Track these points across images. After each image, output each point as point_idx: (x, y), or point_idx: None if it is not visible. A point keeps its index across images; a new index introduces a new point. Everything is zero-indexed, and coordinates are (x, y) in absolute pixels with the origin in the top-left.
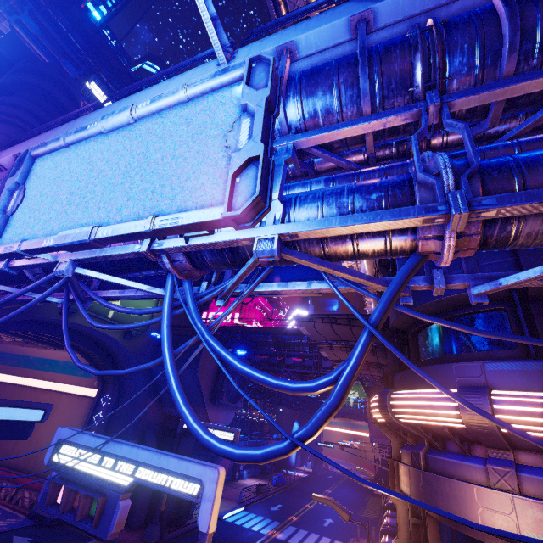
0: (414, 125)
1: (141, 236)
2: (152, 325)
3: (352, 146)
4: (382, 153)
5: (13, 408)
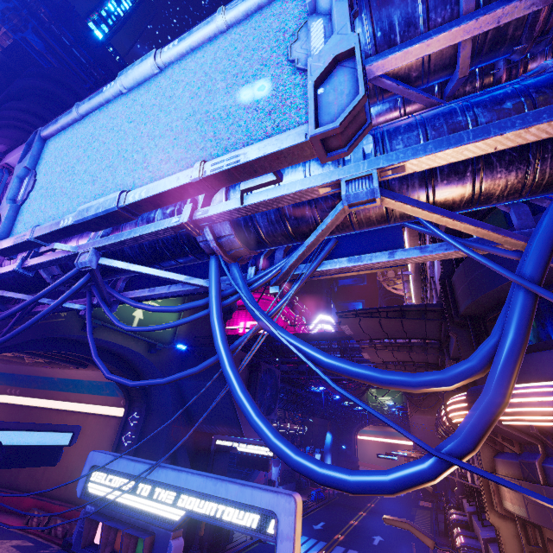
0: (529, 26)
1: (185, 192)
2: (176, 337)
3: (435, 73)
4: (460, 91)
5: (39, 432)
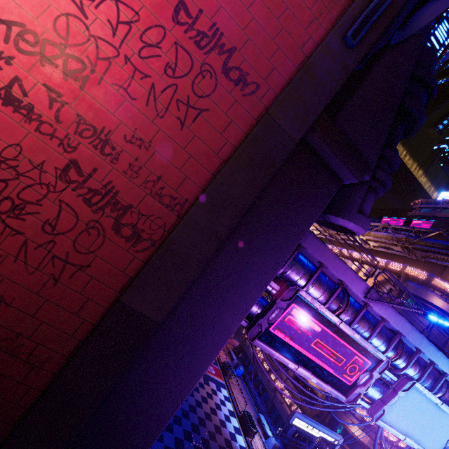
0: None
1: None
2: None
3: None
4: None
5: None
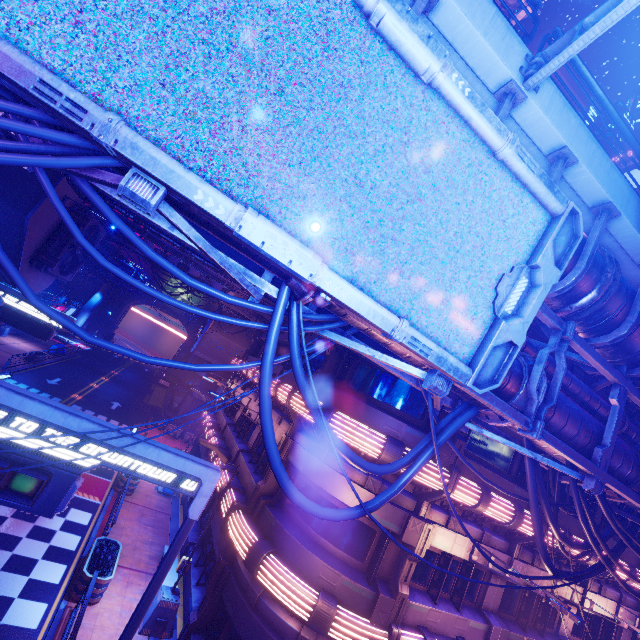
0: None
1: (373, 325)
2: None
3: None
4: None
5: None
